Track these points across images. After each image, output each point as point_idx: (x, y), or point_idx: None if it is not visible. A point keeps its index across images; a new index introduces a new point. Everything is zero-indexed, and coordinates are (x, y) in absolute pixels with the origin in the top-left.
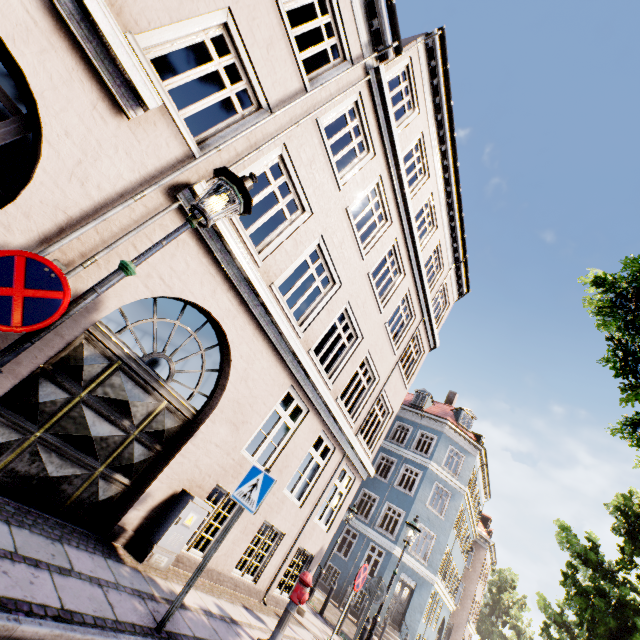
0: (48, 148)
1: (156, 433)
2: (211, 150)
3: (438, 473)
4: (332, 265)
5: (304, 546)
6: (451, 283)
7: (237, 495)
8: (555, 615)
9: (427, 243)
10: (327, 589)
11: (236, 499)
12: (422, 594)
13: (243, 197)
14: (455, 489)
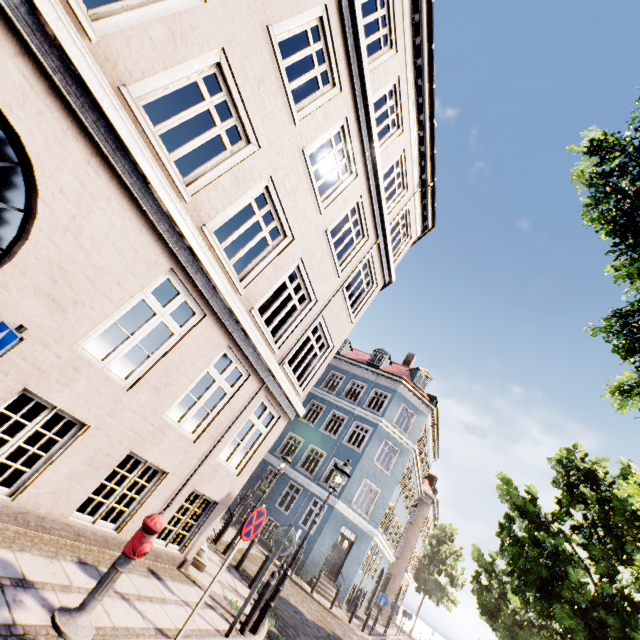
0: None
1: None
2: None
3: (388, 430)
4: (244, 111)
5: (201, 490)
6: (415, 212)
7: None
8: (487, 564)
9: (388, 145)
10: (265, 543)
11: None
12: (361, 547)
13: None
14: (404, 447)
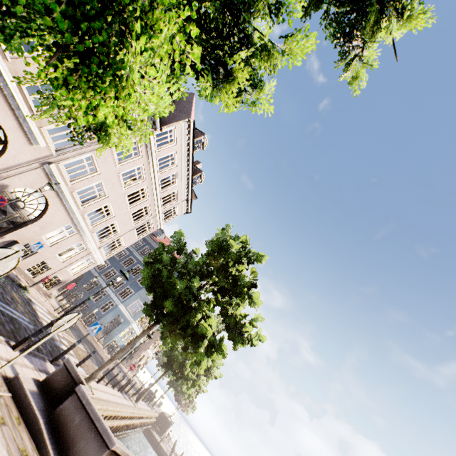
0: (8, 152)
1: (13, 222)
2: (60, 155)
3: None
4: (106, 190)
5: (59, 276)
6: (182, 206)
7: (32, 246)
8: None
9: (168, 189)
10: (79, 311)
11: (31, 247)
12: (124, 326)
13: (53, 190)
14: None
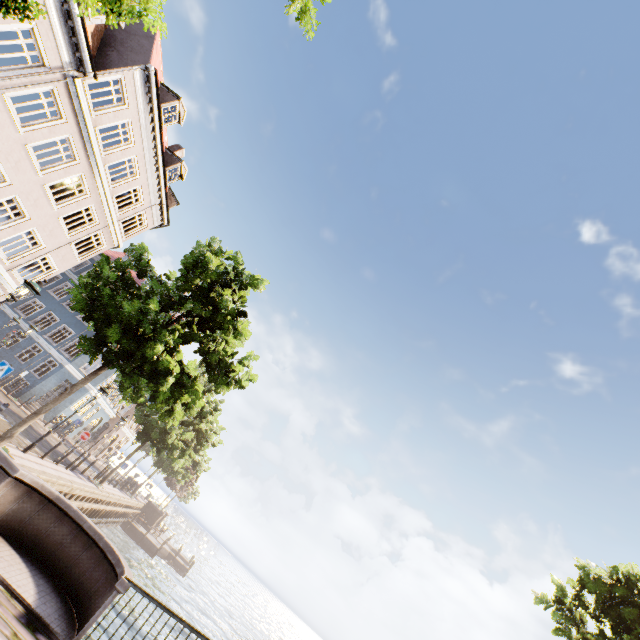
0: None
1: None
2: None
3: None
4: (5, 171)
5: None
6: (153, 214)
7: None
8: None
9: (124, 184)
10: None
11: None
12: (78, 394)
13: None
14: None
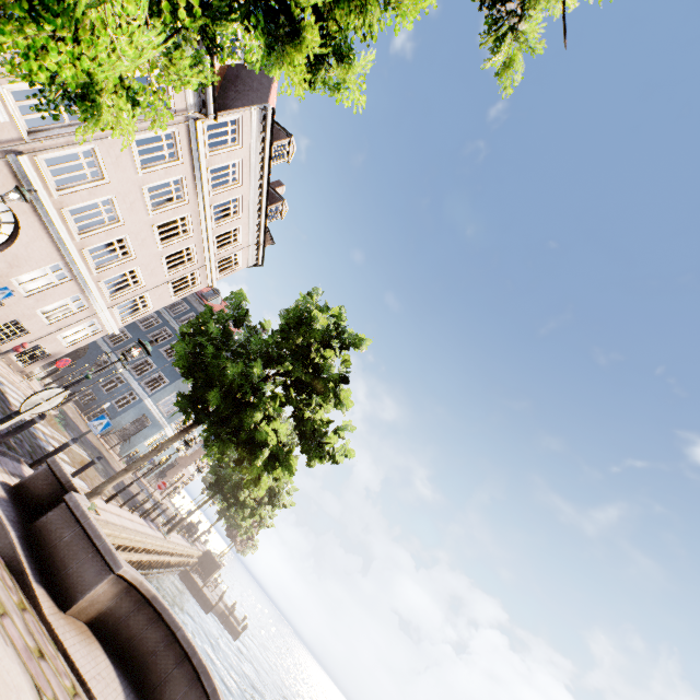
0: None
1: None
2: (37, 142)
3: None
4: (120, 212)
5: (44, 346)
6: (249, 254)
7: None
8: None
9: (226, 224)
10: (80, 404)
11: None
12: (153, 430)
13: (26, 200)
14: None
